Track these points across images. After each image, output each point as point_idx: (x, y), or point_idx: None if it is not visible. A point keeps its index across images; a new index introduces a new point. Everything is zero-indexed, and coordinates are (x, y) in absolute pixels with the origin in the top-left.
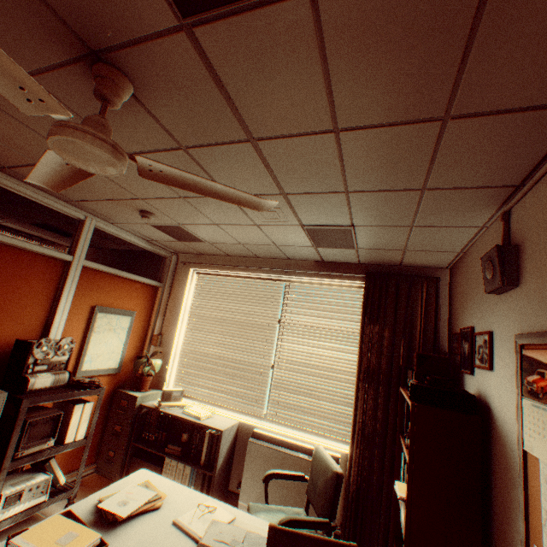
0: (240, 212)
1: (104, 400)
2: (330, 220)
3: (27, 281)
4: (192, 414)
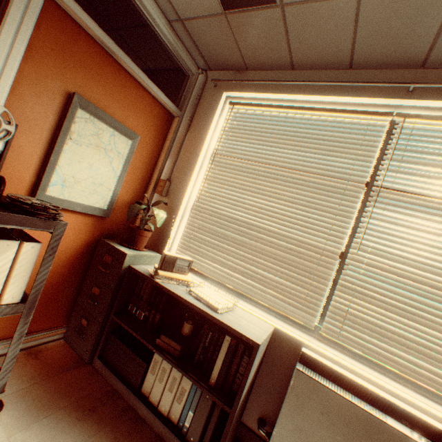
0: None
1: (83, 249)
2: None
3: None
4: (203, 300)
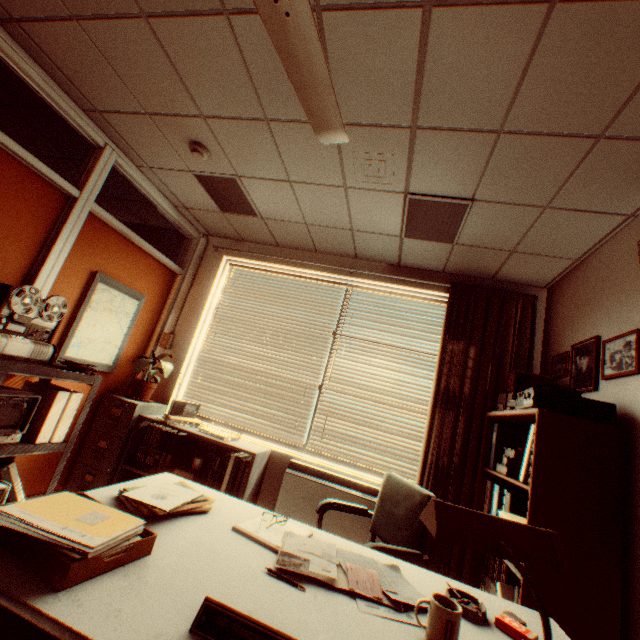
0: (335, 159)
1: None
2: (448, 187)
3: (11, 205)
4: (212, 434)
